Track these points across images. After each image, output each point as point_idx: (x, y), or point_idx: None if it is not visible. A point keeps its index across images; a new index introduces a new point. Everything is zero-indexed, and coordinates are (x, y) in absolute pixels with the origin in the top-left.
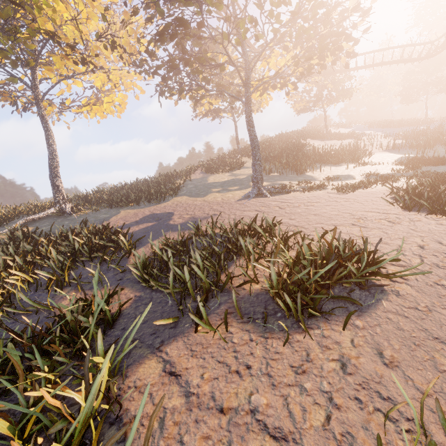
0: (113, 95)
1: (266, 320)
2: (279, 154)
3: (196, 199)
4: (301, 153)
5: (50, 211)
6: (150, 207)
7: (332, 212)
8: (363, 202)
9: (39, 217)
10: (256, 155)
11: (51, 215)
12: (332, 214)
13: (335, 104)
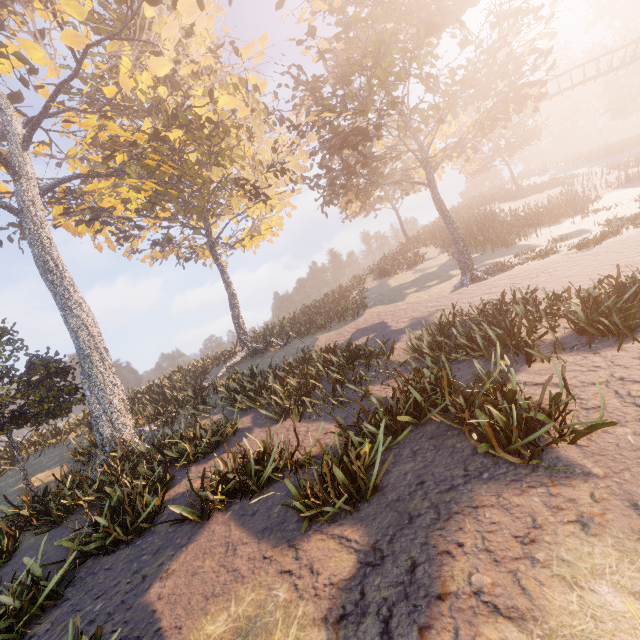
0: (268, 220)
1: (590, 343)
2: (469, 231)
3: (397, 305)
4: (497, 223)
5: (241, 355)
6: (348, 325)
7: (587, 270)
8: (620, 251)
9: (235, 362)
10: (457, 237)
11: (242, 359)
12: (588, 271)
13: (519, 151)
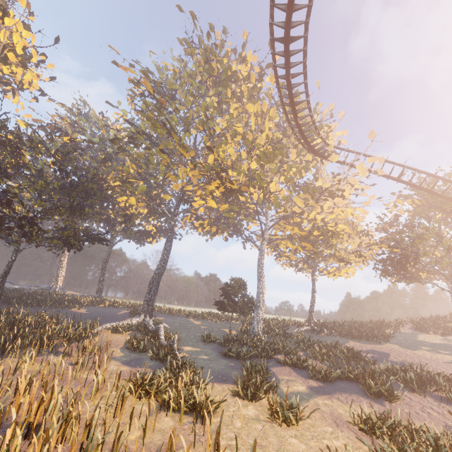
0: (347, 267)
1: (441, 399)
2: None
3: (407, 350)
4: None
5: (306, 328)
6: (369, 344)
7: None
8: None
9: (302, 329)
10: None
11: (306, 330)
12: None
13: None
